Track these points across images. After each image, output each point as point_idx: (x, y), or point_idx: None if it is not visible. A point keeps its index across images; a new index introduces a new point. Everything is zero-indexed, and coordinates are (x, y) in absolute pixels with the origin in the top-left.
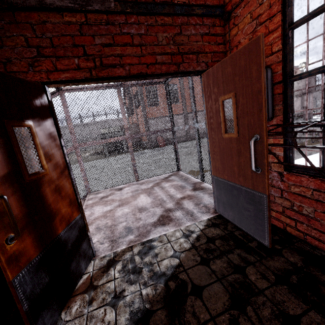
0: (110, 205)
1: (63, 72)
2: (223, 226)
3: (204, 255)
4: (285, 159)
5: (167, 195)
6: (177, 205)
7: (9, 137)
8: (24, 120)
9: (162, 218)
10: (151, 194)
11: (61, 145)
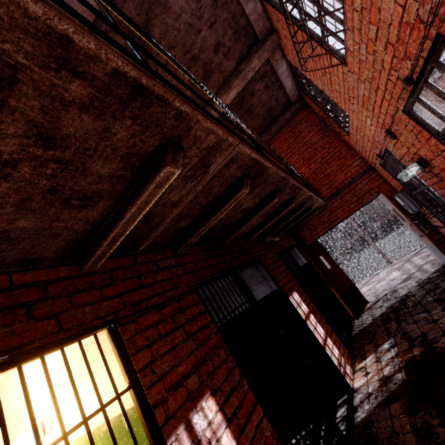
0: (372, 284)
1: (320, 232)
2: (442, 270)
3: (423, 285)
4: (443, 223)
5: (413, 265)
6: (418, 269)
7: (320, 260)
8: (319, 254)
9: (405, 279)
10: (400, 269)
11: (331, 257)
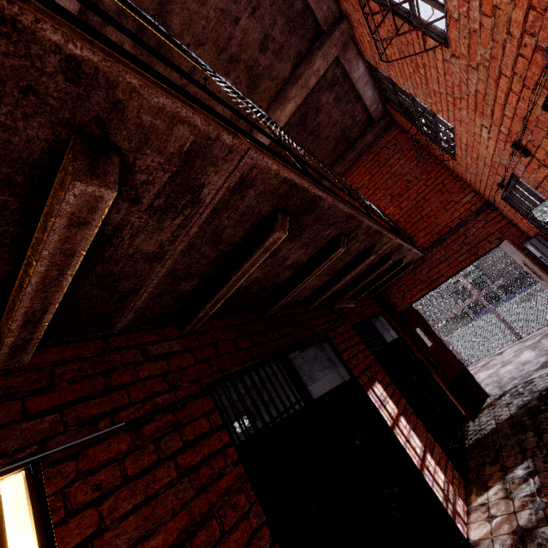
0: (493, 368)
1: (416, 295)
2: None
3: None
4: None
5: None
6: None
7: (417, 334)
8: (415, 325)
9: (544, 364)
10: (535, 348)
11: (432, 330)
